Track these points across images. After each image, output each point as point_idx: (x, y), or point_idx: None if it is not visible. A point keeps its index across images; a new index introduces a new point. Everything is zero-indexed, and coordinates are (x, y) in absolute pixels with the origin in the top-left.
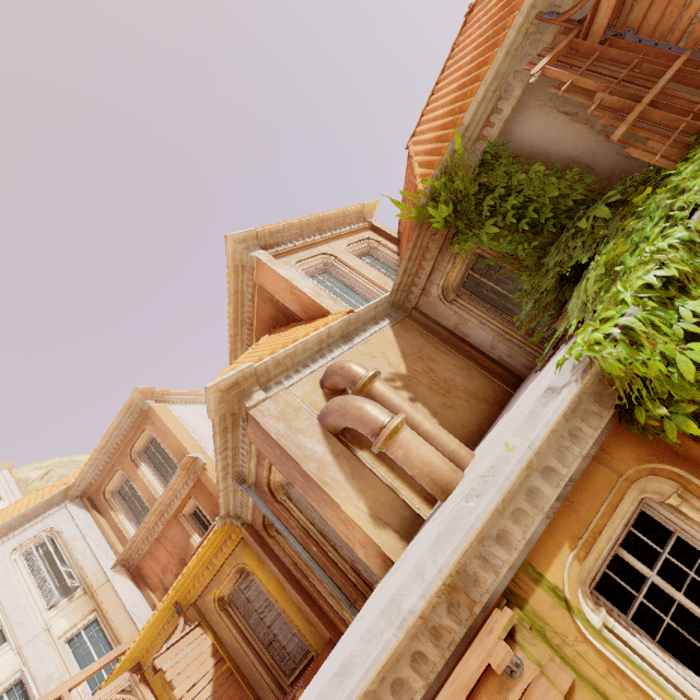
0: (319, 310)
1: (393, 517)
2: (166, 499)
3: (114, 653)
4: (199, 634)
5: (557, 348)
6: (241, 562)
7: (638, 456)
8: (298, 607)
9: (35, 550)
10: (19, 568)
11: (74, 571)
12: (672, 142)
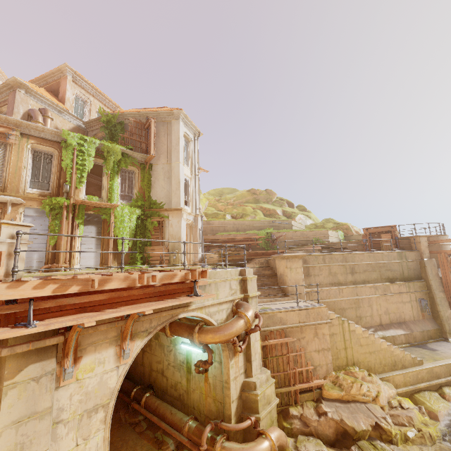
0: (64, 102)
1: None
2: None
3: None
4: None
5: None
6: None
7: (59, 148)
8: None
9: None
10: None
11: None
12: (125, 144)
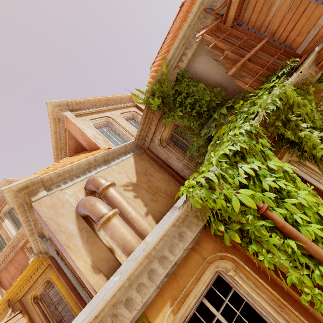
0: (95, 146)
1: (105, 267)
2: (16, 239)
3: None
4: (19, 318)
5: None
6: (48, 277)
7: (215, 248)
8: (75, 301)
9: None
10: None
11: None
12: (256, 80)
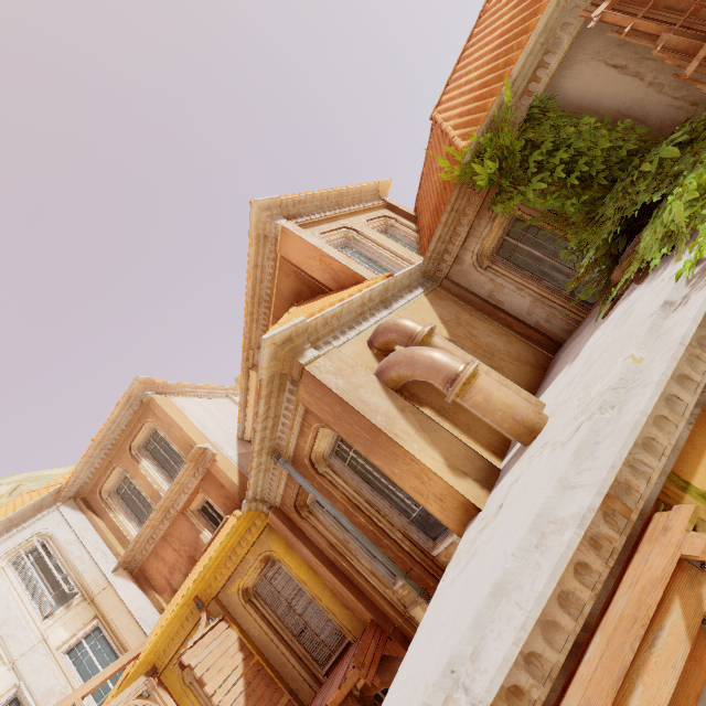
0: (353, 277)
1: (470, 468)
2: (173, 494)
3: (127, 657)
4: (224, 629)
5: (621, 294)
6: (267, 550)
7: None
8: (332, 592)
9: (25, 556)
10: (7, 576)
11: (71, 577)
12: None
